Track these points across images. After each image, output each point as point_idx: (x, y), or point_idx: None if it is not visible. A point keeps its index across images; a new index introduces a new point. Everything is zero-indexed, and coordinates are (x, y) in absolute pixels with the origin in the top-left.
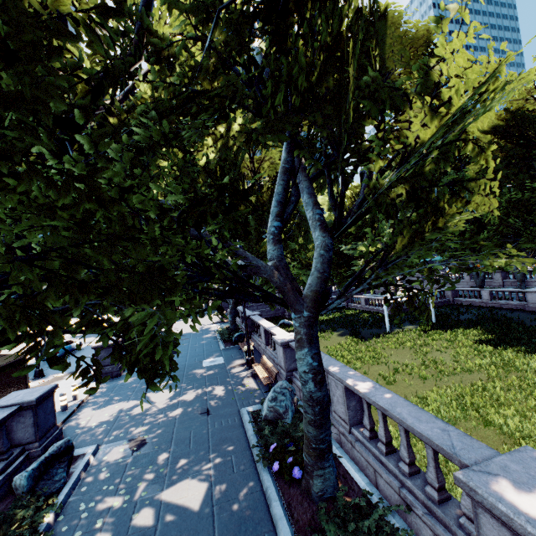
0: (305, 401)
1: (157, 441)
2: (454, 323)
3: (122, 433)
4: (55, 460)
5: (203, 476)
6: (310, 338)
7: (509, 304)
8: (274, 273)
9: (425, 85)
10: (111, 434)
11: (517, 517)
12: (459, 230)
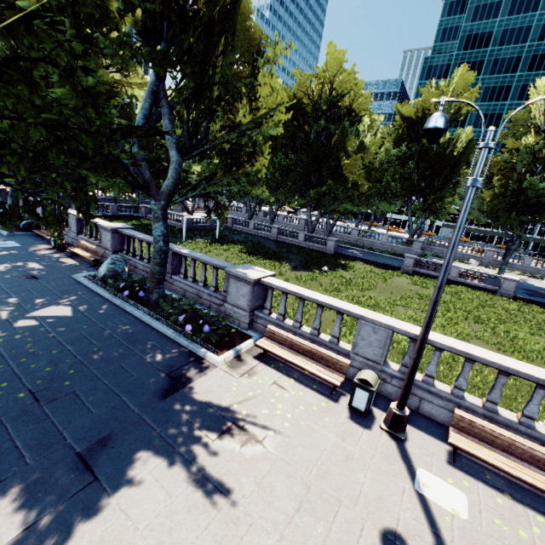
0: (156, 252)
1: None
2: (229, 241)
3: None
4: None
5: (64, 305)
6: (164, 217)
7: (262, 233)
8: (146, 172)
9: (250, 91)
10: None
11: (241, 273)
12: (247, 176)
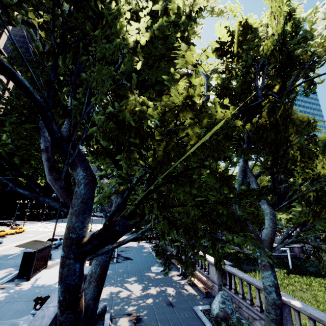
0: (269, 305)
1: (147, 319)
2: (305, 272)
3: (121, 308)
4: (99, 317)
5: None
6: (271, 265)
7: None
8: (249, 224)
9: (323, 148)
10: (114, 308)
11: None
12: None
